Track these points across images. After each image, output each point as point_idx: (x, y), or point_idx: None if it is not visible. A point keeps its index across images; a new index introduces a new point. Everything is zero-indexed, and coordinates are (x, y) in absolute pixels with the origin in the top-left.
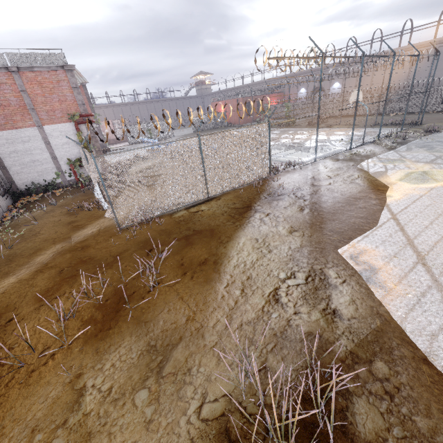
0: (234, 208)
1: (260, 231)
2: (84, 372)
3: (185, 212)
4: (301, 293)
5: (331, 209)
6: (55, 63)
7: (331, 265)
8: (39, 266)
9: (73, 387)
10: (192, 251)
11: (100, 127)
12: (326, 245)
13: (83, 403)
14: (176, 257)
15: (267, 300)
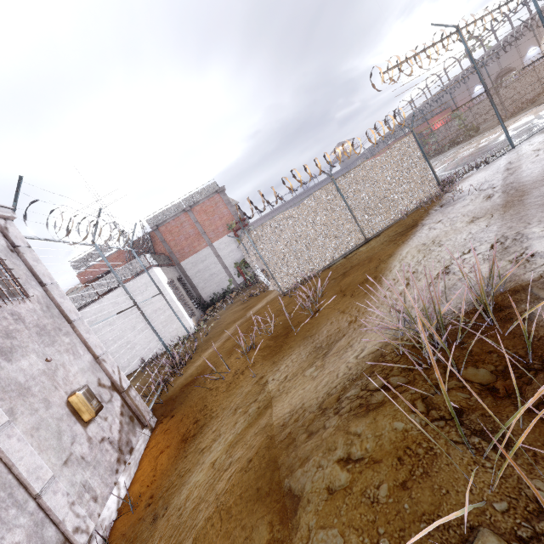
0: (396, 234)
1: (428, 236)
2: (265, 375)
3: (343, 260)
4: (482, 257)
5: (539, 176)
6: (211, 191)
7: (536, 224)
8: (226, 337)
9: (259, 383)
10: (350, 278)
11: None
12: (529, 212)
13: (266, 388)
14: (334, 288)
15: (435, 277)
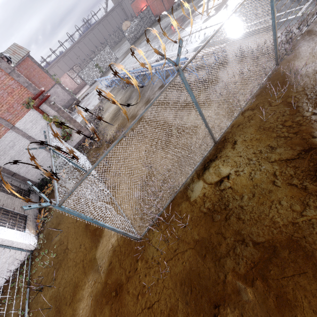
0: (280, 160)
1: None
2: None
3: (203, 184)
4: None
5: None
6: None
7: None
8: None
9: None
10: None
11: (62, 83)
12: None
13: None
14: None
15: None
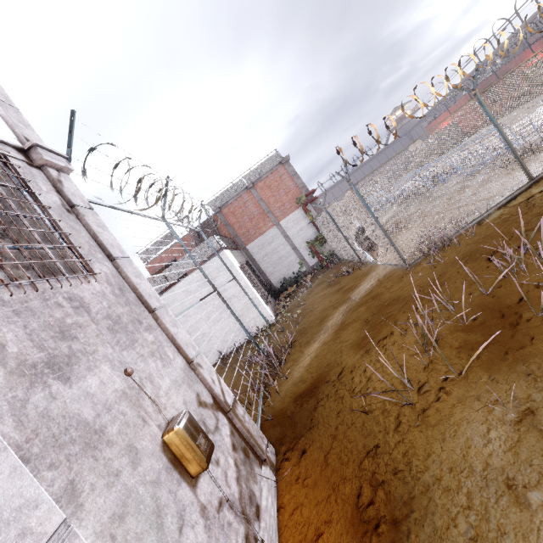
0: None
1: None
2: (535, 407)
3: (502, 210)
4: None
5: None
6: (274, 163)
7: None
8: (335, 327)
9: (538, 428)
10: None
11: None
12: None
13: None
14: None
15: None
